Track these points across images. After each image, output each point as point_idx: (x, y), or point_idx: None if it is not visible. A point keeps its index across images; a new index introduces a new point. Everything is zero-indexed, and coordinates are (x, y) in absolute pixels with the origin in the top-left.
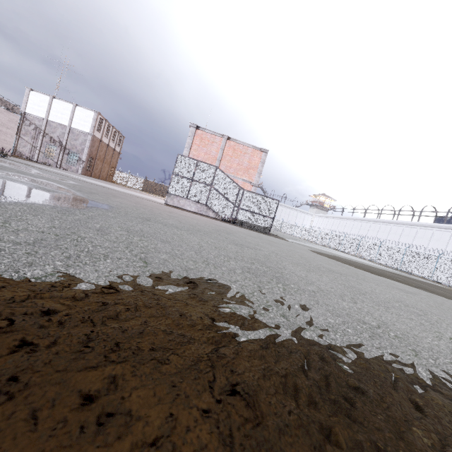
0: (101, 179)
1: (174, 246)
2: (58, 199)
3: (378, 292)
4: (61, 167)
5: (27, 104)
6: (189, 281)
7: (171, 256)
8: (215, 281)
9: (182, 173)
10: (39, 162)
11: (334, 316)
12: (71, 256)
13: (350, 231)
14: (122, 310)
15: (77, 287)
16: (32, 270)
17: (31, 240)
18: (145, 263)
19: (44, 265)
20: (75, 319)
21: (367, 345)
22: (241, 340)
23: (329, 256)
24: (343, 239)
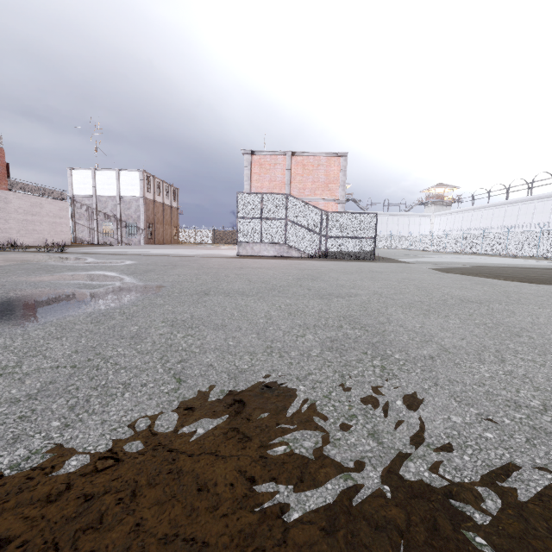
0: (166, 243)
1: (229, 331)
2: (101, 298)
3: (544, 321)
4: (123, 242)
5: (72, 186)
6: (233, 400)
7: (221, 353)
8: (275, 386)
9: (248, 214)
10: (101, 244)
11: (463, 407)
12: (78, 403)
13: (490, 223)
14: (110, 505)
15: (64, 467)
16: (13, 451)
17: (36, 388)
18: (178, 382)
19: (33, 436)
20: (32, 550)
21: (522, 466)
22: (291, 520)
23: (462, 270)
24: (482, 237)
